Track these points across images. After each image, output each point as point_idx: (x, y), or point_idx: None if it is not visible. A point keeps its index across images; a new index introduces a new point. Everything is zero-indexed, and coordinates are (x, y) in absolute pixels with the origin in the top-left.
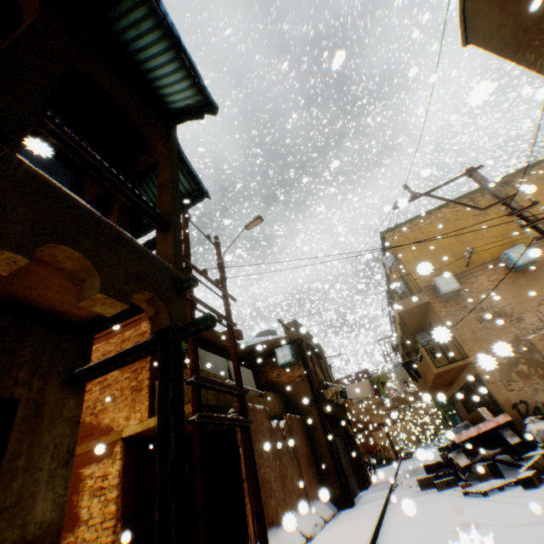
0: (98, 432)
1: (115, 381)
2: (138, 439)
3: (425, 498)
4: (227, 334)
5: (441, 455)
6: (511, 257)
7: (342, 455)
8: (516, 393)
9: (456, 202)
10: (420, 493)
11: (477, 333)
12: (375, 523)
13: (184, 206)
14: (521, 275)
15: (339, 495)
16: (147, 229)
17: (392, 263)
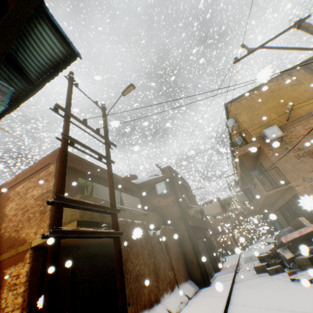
0: (18, 243)
1: (31, 207)
2: (48, 247)
3: (260, 281)
4: (127, 178)
5: (270, 250)
6: None
7: (202, 251)
8: None
9: (287, 48)
10: (256, 276)
11: (296, 166)
12: (224, 305)
13: (63, 68)
14: None
15: (200, 279)
16: (37, 90)
17: (233, 124)
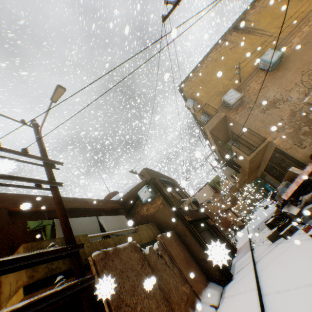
0: None
1: None
2: None
3: (281, 251)
4: (108, 198)
5: (275, 213)
6: (266, 60)
7: (211, 242)
8: (308, 147)
9: None
10: (273, 247)
11: (265, 120)
12: (258, 303)
13: None
14: (277, 70)
15: (220, 276)
16: None
17: (193, 104)
